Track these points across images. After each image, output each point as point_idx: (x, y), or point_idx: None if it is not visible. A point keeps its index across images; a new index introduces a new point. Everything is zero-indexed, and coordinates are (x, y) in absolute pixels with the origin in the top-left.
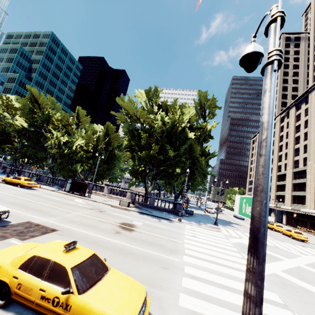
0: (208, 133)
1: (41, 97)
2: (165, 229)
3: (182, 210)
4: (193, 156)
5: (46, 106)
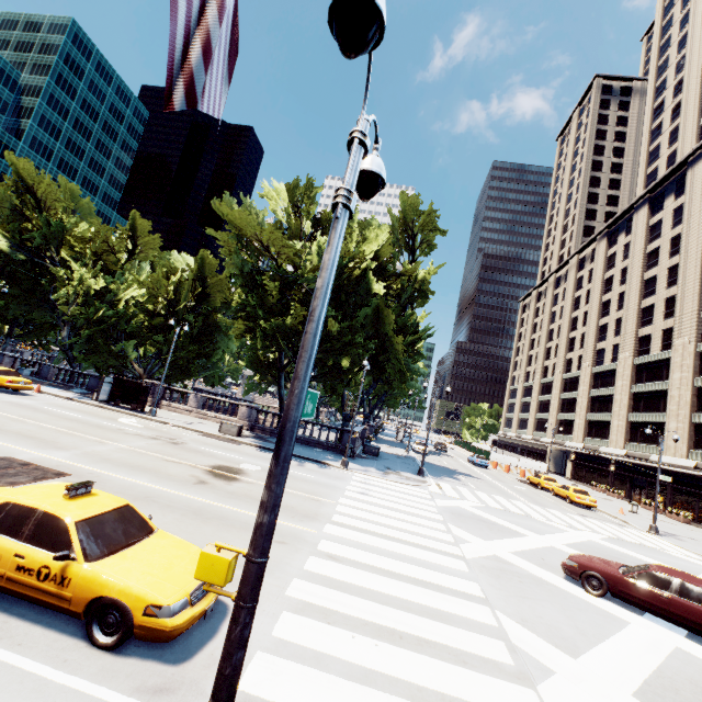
0: (418, 286)
1: (42, 184)
2: (308, 479)
3: (360, 446)
4: (382, 334)
5: (53, 205)
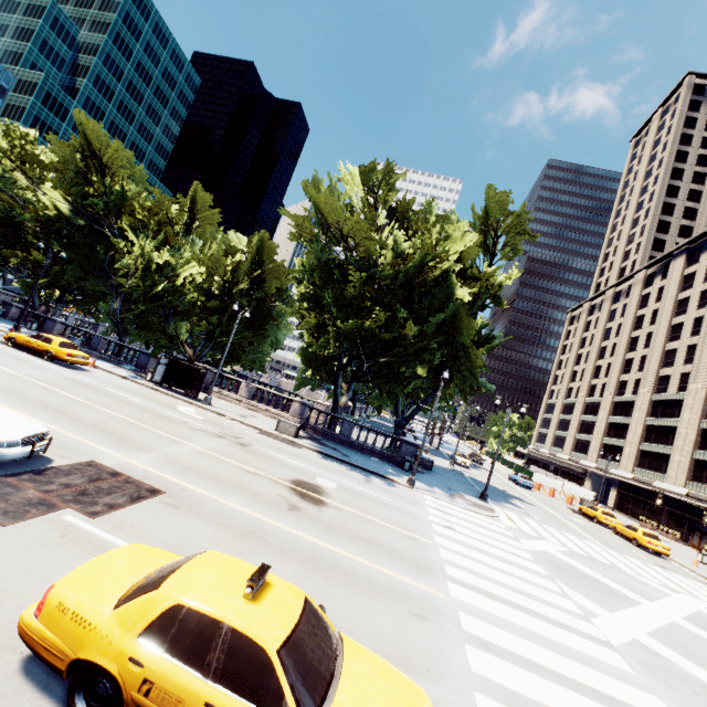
0: (494, 292)
1: (109, 146)
2: (387, 503)
3: None
4: (455, 342)
5: (118, 170)
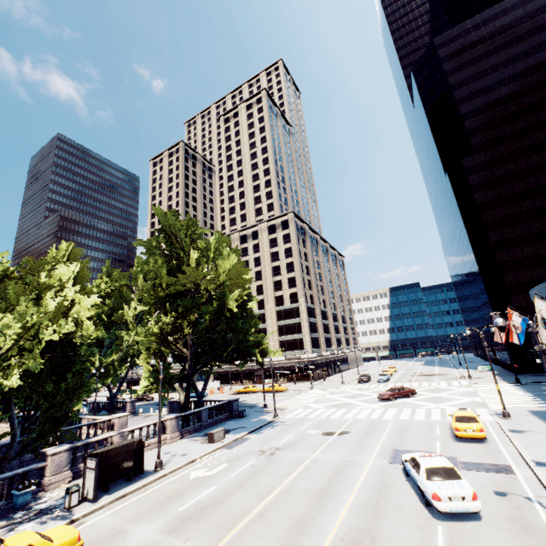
0: None
1: None
2: (319, 422)
3: None
4: None
5: None
